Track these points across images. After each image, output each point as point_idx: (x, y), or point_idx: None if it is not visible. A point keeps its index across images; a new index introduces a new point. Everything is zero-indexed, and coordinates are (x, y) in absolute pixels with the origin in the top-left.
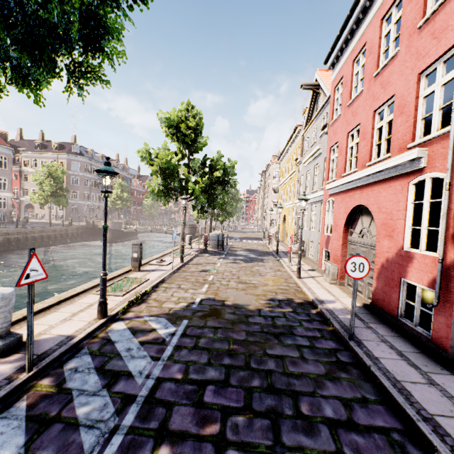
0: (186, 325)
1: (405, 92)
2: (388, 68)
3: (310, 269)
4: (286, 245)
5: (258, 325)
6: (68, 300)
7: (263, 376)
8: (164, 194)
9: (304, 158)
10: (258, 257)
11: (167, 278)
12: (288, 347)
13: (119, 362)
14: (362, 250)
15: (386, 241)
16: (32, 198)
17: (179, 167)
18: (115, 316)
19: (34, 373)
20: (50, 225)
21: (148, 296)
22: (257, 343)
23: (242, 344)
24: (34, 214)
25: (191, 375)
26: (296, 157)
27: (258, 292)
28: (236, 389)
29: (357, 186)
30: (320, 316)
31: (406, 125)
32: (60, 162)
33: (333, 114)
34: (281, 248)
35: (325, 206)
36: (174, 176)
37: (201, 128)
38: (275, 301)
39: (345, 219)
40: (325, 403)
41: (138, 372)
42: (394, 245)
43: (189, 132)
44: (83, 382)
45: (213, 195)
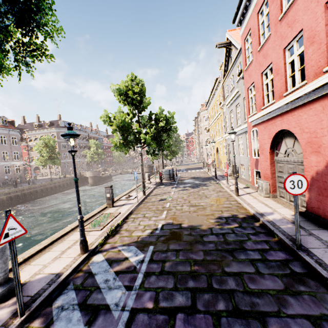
0: (152, 250)
1: (313, 24)
2: (292, 8)
3: (245, 187)
4: (221, 170)
5: (212, 243)
6: (59, 239)
7: (226, 297)
8: (124, 145)
9: (226, 101)
10: (202, 182)
11: (134, 210)
12: (243, 262)
13: (98, 295)
14: (289, 167)
15: (314, 157)
16: (36, 163)
17: (132, 124)
18: (95, 249)
19: (26, 316)
20: (50, 179)
21: (120, 228)
22: (215, 262)
23: (201, 264)
24: (40, 173)
25: (161, 303)
26: (220, 102)
27: (207, 212)
28: (204, 315)
29: (277, 114)
30: (264, 228)
31: (319, 52)
32: (52, 134)
33: (245, 61)
34: (218, 173)
35: (250, 135)
36: (129, 131)
37: (144, 91)
38: (222, 218)
39: (269, 143)
40: (293, 324)
41: (115, 304)
42: (322, 159)
43: (135, 96)
44: (67, 321)
45: (161, 141)
